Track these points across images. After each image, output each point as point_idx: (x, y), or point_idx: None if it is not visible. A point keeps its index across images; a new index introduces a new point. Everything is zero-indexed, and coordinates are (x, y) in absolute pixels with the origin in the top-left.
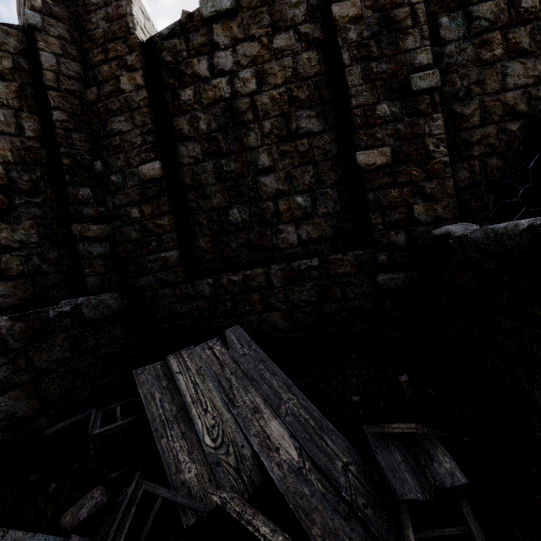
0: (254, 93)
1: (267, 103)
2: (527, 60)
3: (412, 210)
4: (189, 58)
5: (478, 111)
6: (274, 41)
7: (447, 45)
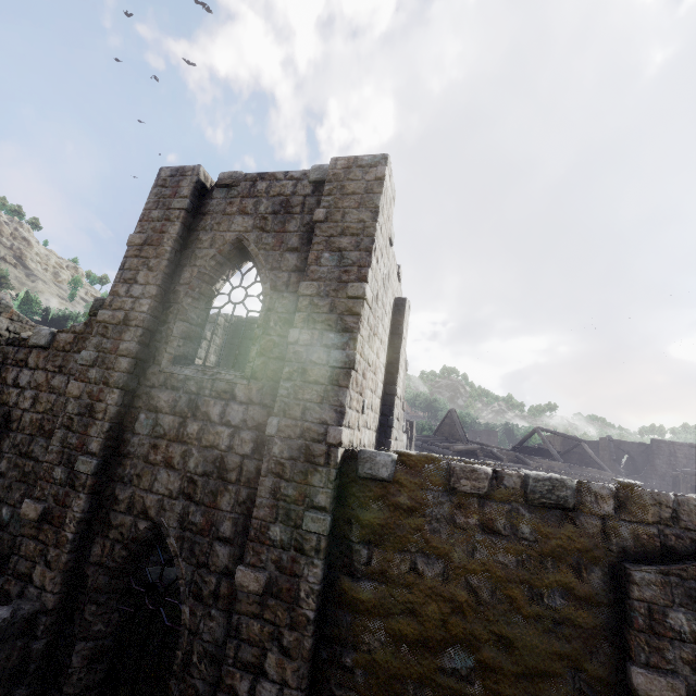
0: (25, 410)
1: (28, 422)
2: (172, 474)
3: (34, 568)
4: (10, 365)
5: (128, 499)
6: (54, 379)
7: (135, 436)
